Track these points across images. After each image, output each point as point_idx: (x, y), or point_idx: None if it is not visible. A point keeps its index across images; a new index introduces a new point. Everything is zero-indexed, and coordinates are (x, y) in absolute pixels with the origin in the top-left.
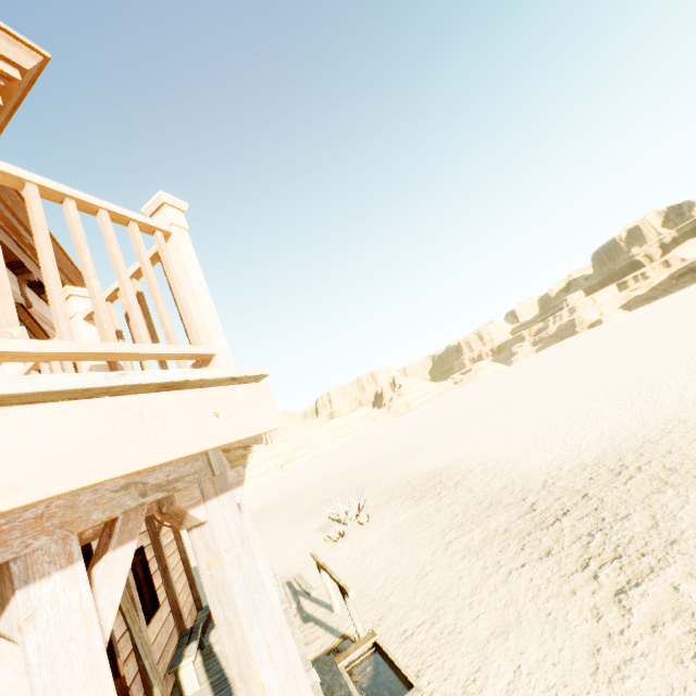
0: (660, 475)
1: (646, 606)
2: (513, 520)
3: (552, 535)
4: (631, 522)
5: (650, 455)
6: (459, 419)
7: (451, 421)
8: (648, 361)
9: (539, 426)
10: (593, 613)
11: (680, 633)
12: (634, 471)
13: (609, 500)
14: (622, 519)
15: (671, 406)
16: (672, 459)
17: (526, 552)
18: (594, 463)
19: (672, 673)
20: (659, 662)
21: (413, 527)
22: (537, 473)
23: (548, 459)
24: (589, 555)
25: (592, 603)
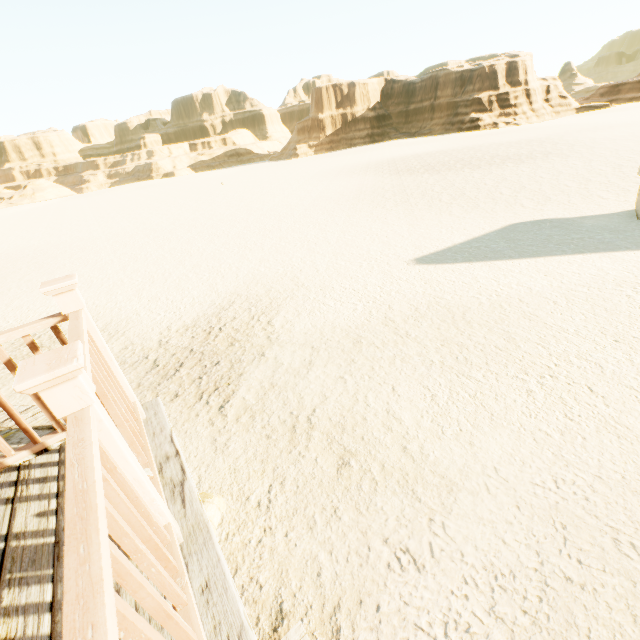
0: (232, 334)
1: (234, 411)
2: (143, 376)
3: (177, 382)
4: (221, 366)
5: (226, 319)
6: (31, 260)
7: (18, 261)
8: (215, 237)
9: (141, 286)
10: (210, 423)
11: (248, 418)
12: (218, 331)
13: (207, 353)
14: (216, 365)
15: (233, 282)
16: (237, 323)
17: (161, 398)
18: (193, 325)
19: (246, 436)
20: (241, 434)
21: (30, 400)
22: (152, 334)
23: (158, 320)
24: (202, 391)
25: (209, 418)
